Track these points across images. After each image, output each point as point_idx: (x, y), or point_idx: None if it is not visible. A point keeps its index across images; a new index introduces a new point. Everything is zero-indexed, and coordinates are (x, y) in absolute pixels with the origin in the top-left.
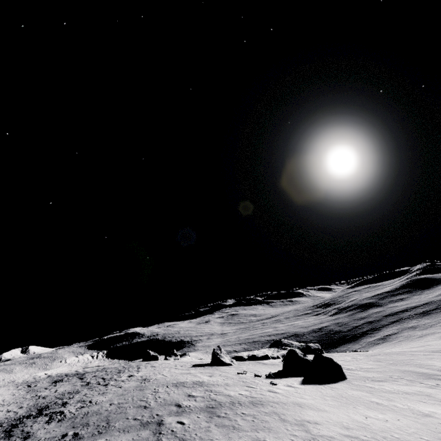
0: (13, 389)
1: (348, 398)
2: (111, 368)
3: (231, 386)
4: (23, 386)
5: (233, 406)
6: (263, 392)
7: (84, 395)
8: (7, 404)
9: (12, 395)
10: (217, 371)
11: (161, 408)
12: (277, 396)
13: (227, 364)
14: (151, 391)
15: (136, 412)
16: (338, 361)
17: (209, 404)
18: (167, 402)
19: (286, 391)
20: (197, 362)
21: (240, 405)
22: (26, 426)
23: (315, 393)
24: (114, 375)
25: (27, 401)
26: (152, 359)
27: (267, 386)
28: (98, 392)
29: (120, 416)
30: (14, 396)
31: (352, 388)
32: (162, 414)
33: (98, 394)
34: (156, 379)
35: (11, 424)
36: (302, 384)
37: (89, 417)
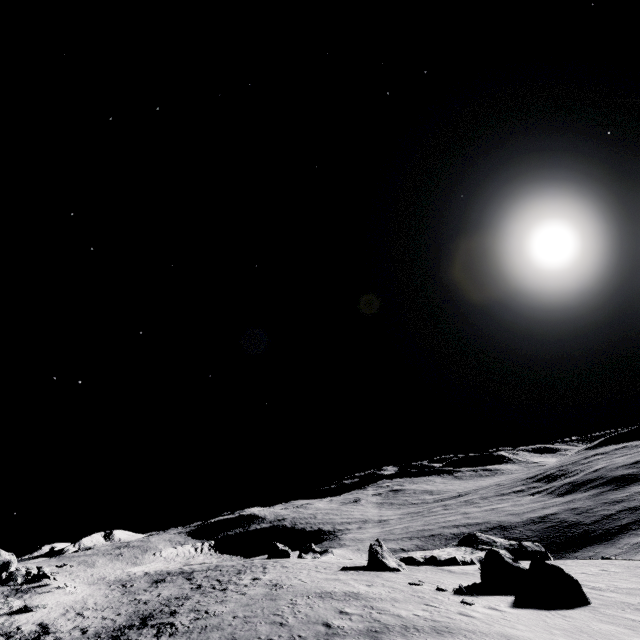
0: (105, 589)
1: (591, 634)
2: (227, 567)
3: (402, 603)
4: (116, 585)
5: (406, 632)
6: (451, 614)
7: (197, 602)
8: (101, 608)
9: (105, 597)
10: (378, 578)
11: (304, 628)
12: (473, 622)
13: (393, 569)
14: (287, 601)
15: (270, 630)
16: (576, 574)
17: (370, 626)
18: (310, 618)
19: (488, 615)
20: (347, 564)
21: (416, 631)
22: (130, 639)
23: (535, 622)
24: (232, 576)
25: (124, 606)
26: (281, 556)
27: (456, 605)
28: (215, 599)
29: (250, 634)
30: (107, 598)
31: (599, 619)
32: (306, 635)
33: (216, 602)
34: (292, 585)
35: (111, 636)
36: (513, 606)
37: (209, 633)
